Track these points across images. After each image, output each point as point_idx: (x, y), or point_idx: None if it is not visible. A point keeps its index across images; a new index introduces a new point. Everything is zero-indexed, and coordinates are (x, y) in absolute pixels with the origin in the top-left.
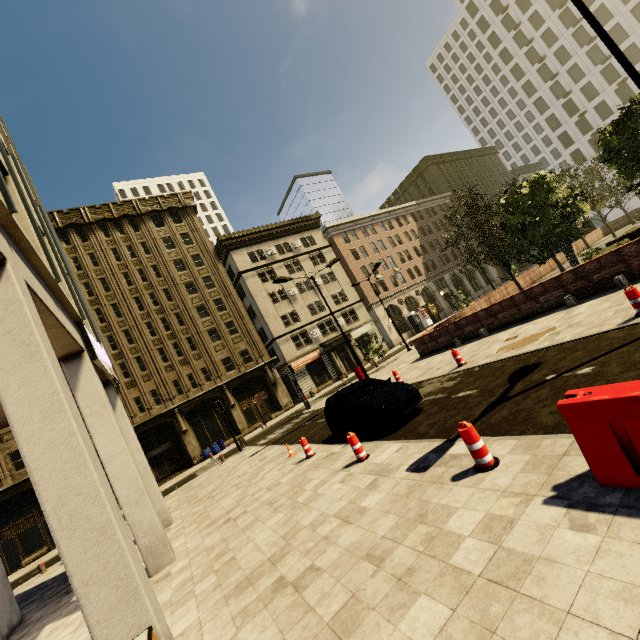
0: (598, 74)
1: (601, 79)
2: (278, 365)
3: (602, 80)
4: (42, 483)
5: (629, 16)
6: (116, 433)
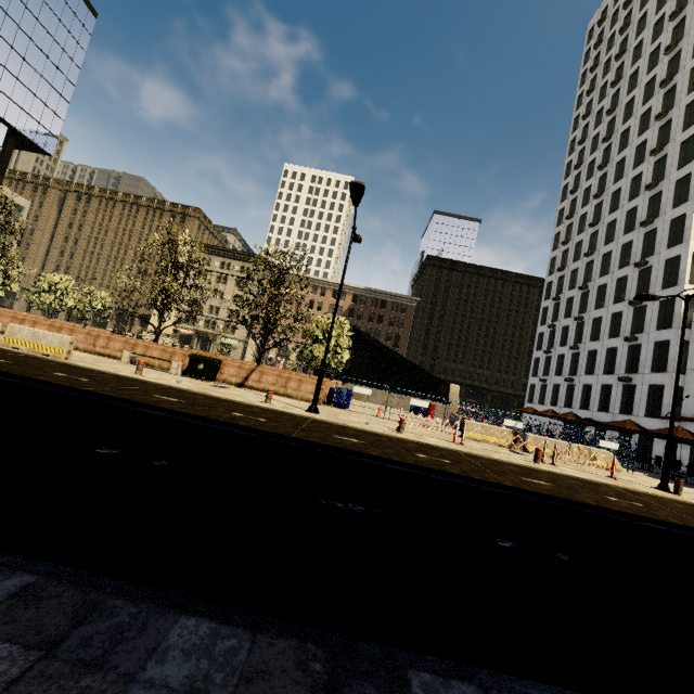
0: (585, 265)
1: (583, 272)
2: None
3: (583, 274)
4: None
5: (624, 217)
6: None
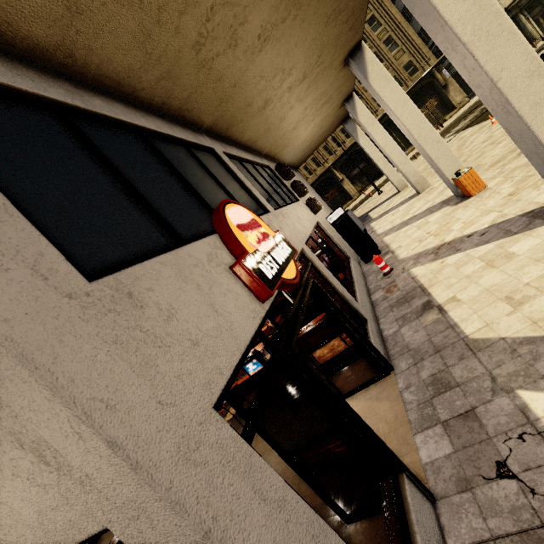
0: None
1: None
2: (445, 64)
3: None
4: (410, 130)
5: None
6: (384, 132)
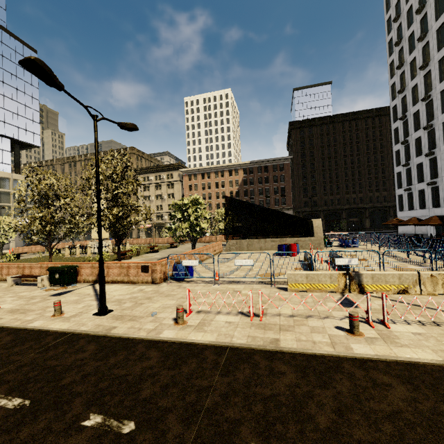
0: (422, 78)
1: (423, 85)
2: None
3: (423, 86)
4: None
5: None
6: None
